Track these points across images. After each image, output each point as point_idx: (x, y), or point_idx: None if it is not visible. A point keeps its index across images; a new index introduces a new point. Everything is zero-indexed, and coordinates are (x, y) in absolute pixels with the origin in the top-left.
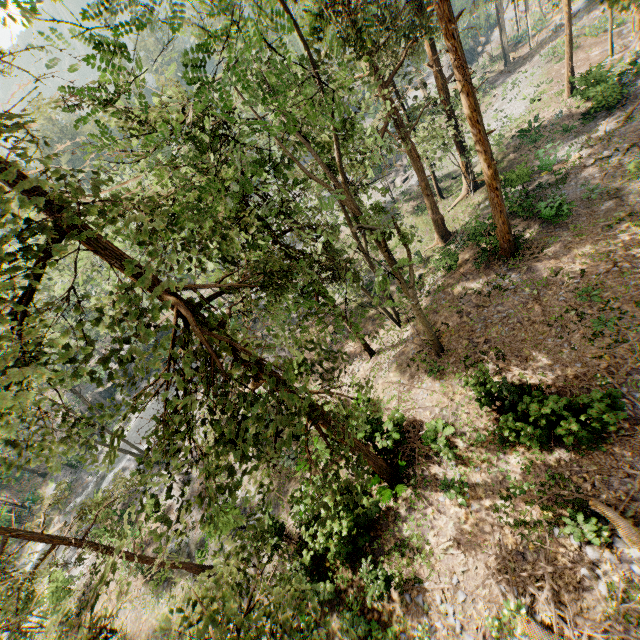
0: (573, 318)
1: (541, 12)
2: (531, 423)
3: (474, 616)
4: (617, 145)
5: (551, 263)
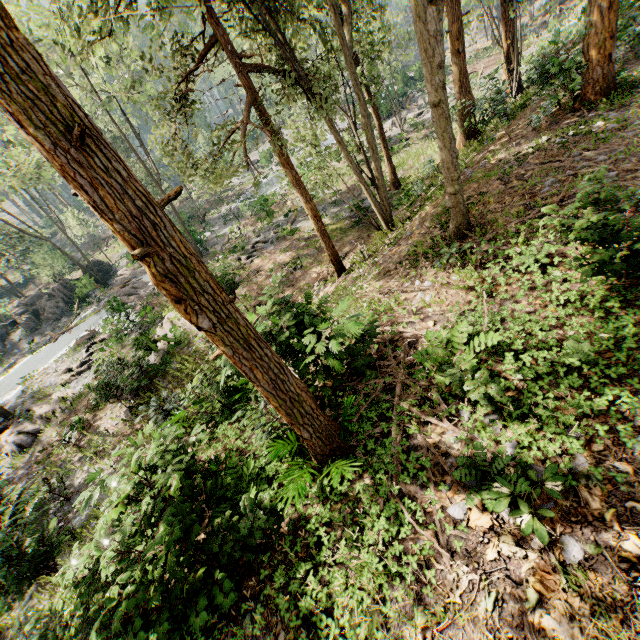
0: None
1: None
2: None
3: None
4: None
5: None
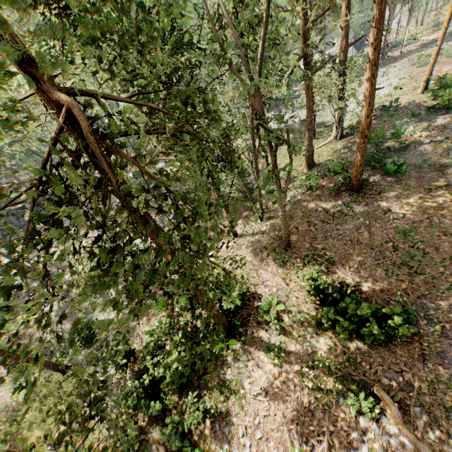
0: (390, 248)
1: (415, 29)
2: (344, 317)
3: (265, 451)
4: (448, 135)
5: (383, 204)
